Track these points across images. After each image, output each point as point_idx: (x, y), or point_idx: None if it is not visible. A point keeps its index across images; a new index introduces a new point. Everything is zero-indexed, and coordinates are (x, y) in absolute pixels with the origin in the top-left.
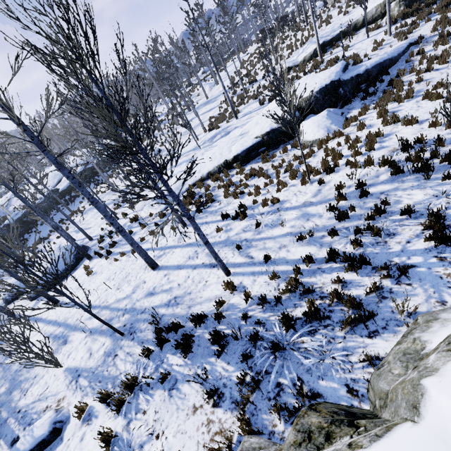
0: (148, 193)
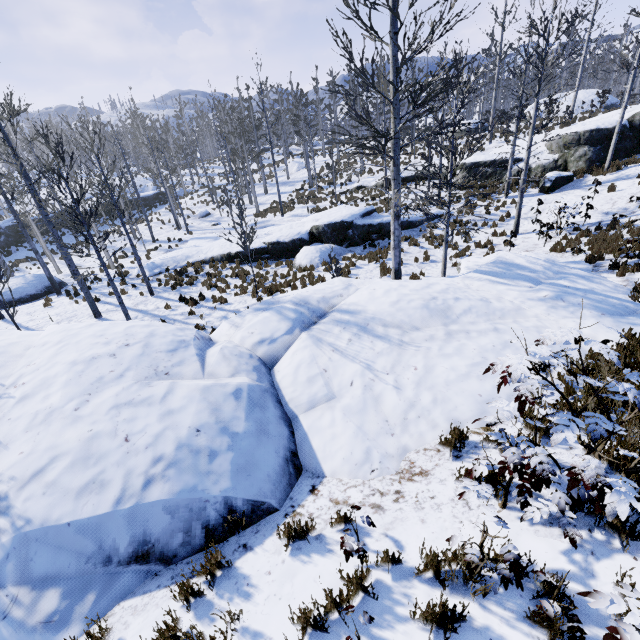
0: (158, 254)
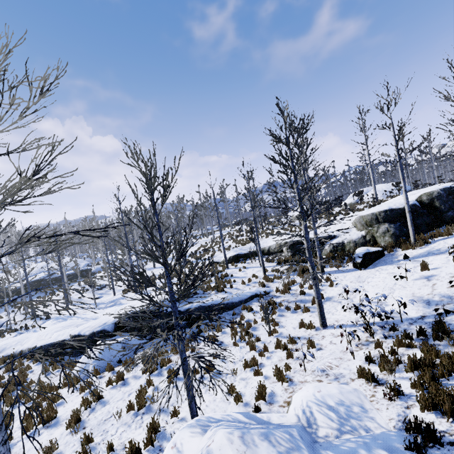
0: (7, 338)
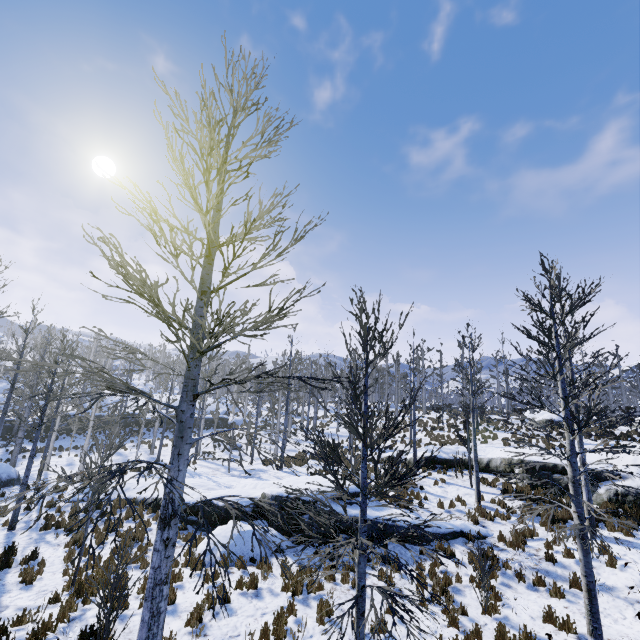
0: (129, 476)
